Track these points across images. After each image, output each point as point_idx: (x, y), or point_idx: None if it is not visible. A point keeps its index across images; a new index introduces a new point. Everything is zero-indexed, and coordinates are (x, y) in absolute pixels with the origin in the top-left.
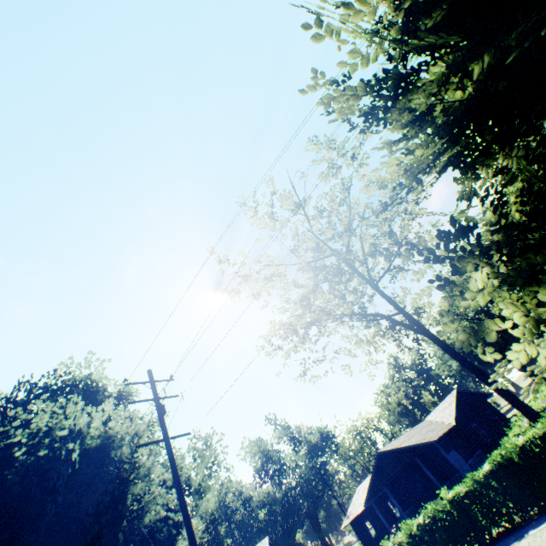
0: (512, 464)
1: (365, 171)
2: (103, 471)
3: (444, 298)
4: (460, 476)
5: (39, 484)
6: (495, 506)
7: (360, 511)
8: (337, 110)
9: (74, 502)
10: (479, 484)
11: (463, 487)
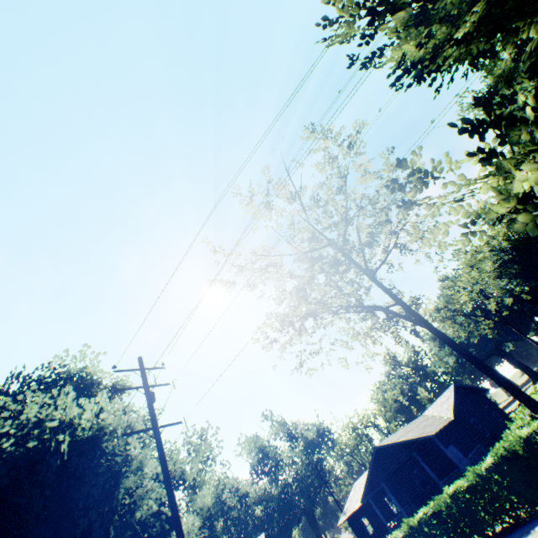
0: (516, 457)
1: (362, 161)
2: (95, 464)
3: (465, 235)
4: (459, 471)
5: (28, 476)
6: (498, 501)
7: (357, 507)
8: (336, 5)
9: (64, 496)
10: (482, 478)
11: (464, 481)
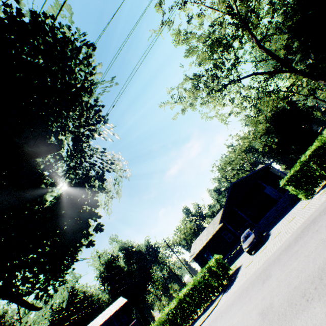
0: None
1: None
2: None
3: None
4: None
5: None
6: None
7: (204, 244)
8: None
9: None
10: None
11: None
